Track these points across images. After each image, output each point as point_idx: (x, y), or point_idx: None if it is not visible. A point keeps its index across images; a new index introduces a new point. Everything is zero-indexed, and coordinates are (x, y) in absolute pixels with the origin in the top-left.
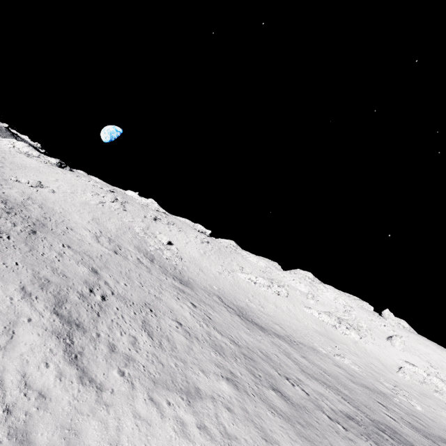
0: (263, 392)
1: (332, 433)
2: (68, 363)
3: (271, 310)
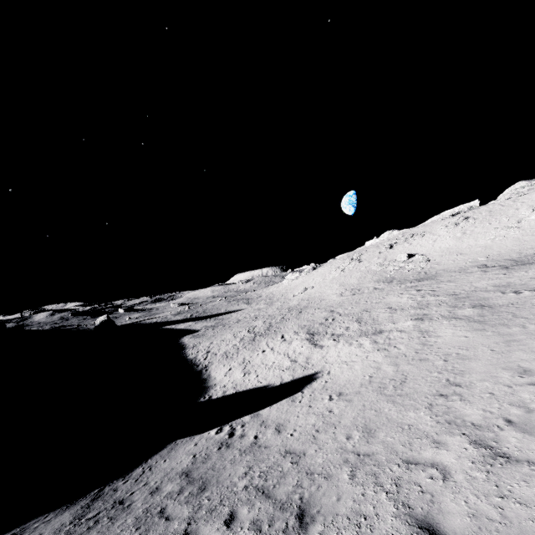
0: (454, 313)
1: (534, 307)
2: (310, 344)
3: None
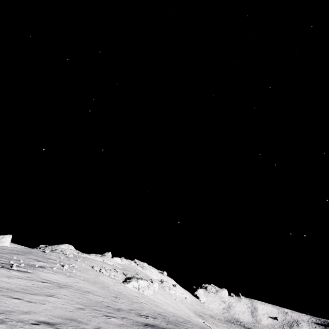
0: None
1: None
2: None
3: None
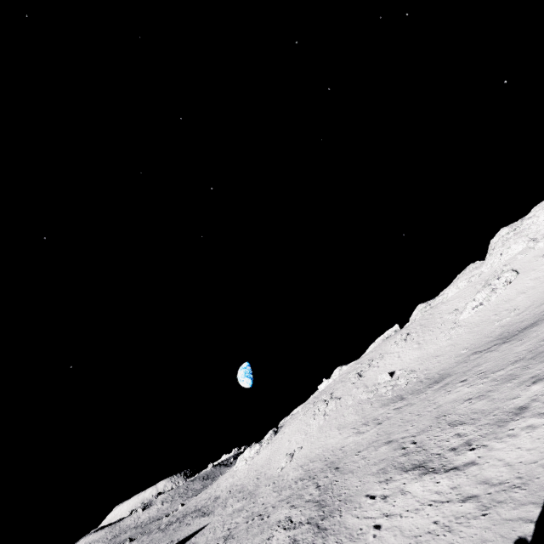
0: None
1: None
2: (444, 473)
3: (524, 301)
